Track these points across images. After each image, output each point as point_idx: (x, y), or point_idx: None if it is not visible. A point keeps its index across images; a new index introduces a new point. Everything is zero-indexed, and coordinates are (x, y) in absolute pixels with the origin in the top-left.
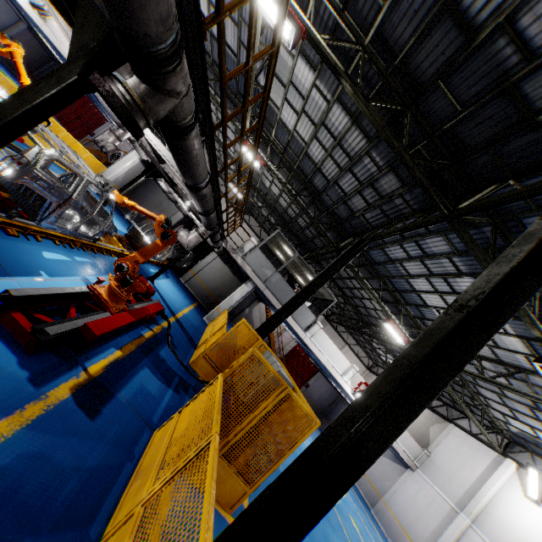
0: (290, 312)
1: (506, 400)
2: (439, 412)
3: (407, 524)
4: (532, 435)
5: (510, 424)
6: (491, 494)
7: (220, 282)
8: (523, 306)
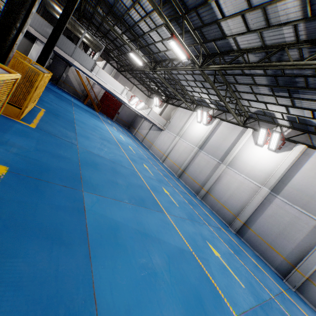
0: (52, 45)
1: (189, 82)
2: (175, 104)
3: (161, 148)
4: (200, 97)
5: (194, 96)
6: (187, 126)
7: (23, 49)
8: (155, 3)
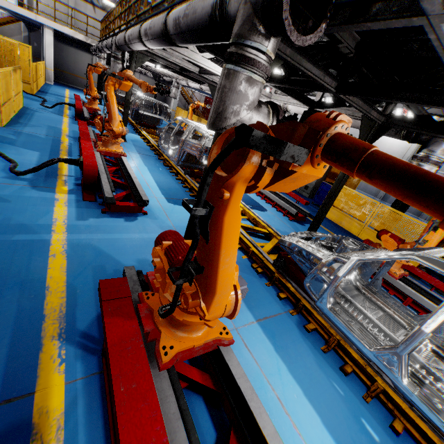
0: None
1: None
2: None
3: None
4: None
5: None
6: None
7: None
8: None
